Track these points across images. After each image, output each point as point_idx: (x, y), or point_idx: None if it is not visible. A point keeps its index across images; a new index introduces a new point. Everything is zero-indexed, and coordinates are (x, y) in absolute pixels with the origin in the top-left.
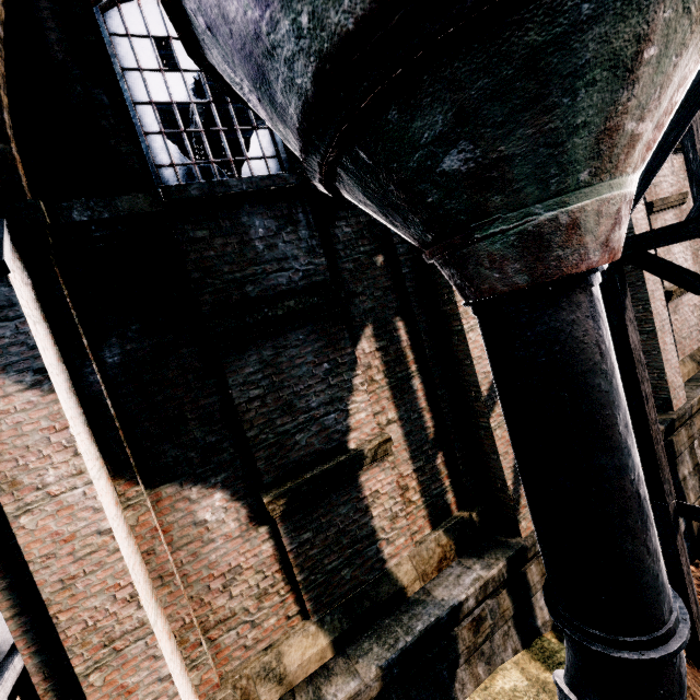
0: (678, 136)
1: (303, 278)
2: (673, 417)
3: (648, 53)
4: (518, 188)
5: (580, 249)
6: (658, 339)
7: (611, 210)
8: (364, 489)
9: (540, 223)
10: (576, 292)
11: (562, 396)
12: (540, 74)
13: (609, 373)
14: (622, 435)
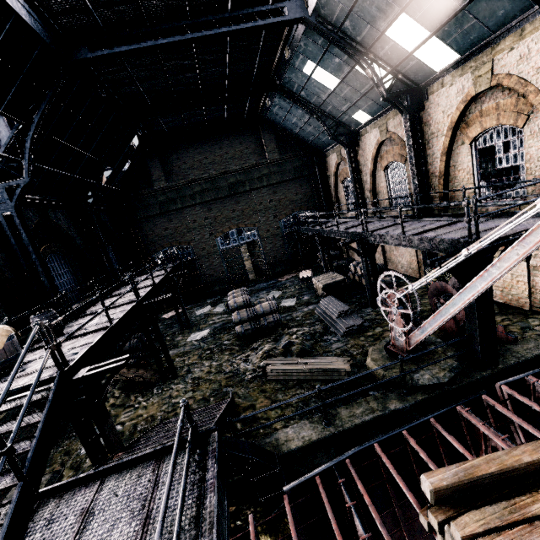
0: None
1: None
2: None
3: None
4: None
5: None
6: None
7: None
8: None
9: None
10: None
11: None
12: None
13: None
14: None
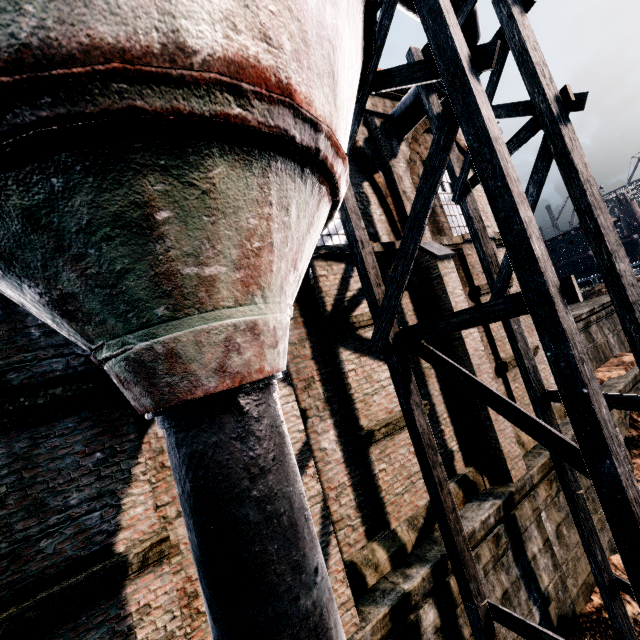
0: (414, 249)
1: (85, 363)
2: (511, 489)
3: (160, 215)
4: (101, 320)
5: (189, 376)
6: (489, 410)
7: (217, 339)
8: (130, 604)
9: (139, 352)
10: (216, 413)
11: (209, 529)
12: (49, 230)
13: (263, 500)
14: (280, 575)
